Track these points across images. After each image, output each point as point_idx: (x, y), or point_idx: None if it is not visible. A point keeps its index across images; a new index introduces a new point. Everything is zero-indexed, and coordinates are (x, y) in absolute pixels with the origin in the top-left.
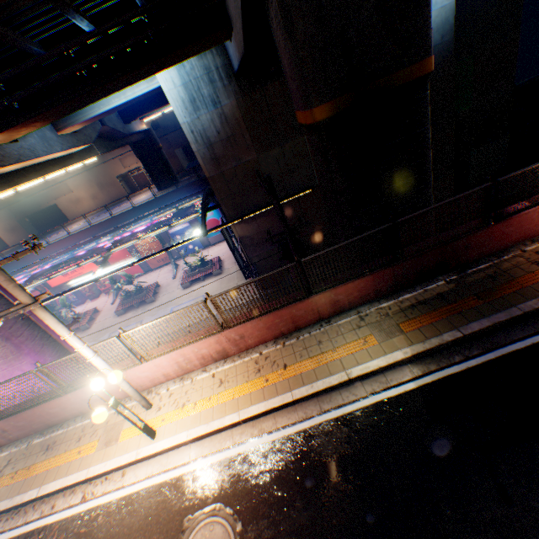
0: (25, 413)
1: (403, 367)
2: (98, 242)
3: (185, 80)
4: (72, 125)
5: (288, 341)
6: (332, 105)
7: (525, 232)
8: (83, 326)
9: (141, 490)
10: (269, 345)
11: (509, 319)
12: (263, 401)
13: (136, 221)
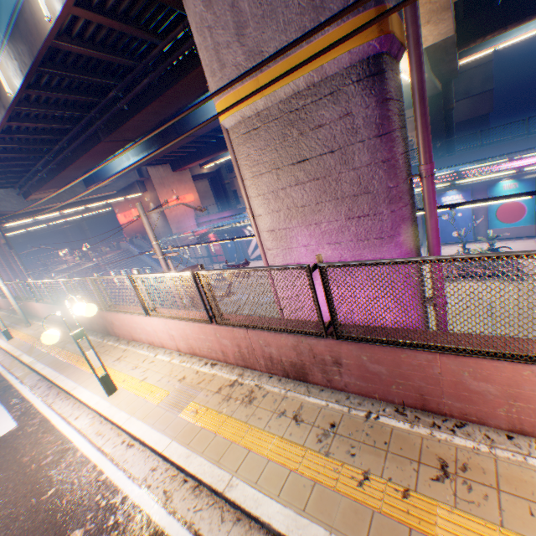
0: (407, 353)
1: None
2: None
3: None
4: None
5: None
6: None
7: None
8: None
9: None
10: None
11: None
12: None
13: None
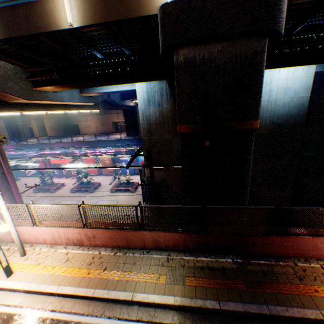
0: None
1: (170, 311)
2: (79, 149)
3: (149, 90)
4: (88, 93)
5: (119, 252)
6: (192, 126)
7: (300, 250)
8: (52, 190)
9: None
10: (108, 250)
11: (258, 313)
12: (76, 286)
13: (104, 146)
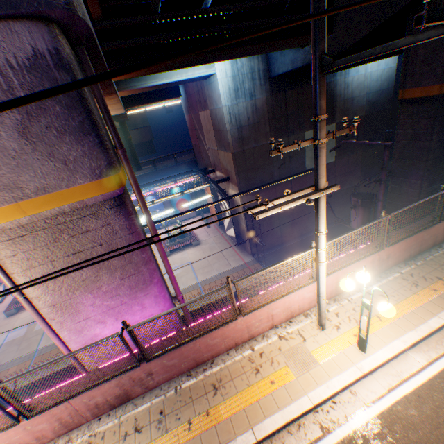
0: (185, 346)
1: None
2: None
3: (235, 73)
4: (133, 88)
5: (417, 262)
6: None
7: None
8: None
9: (395, 403)
10: (402, 266)
11: None
12: None
13: None
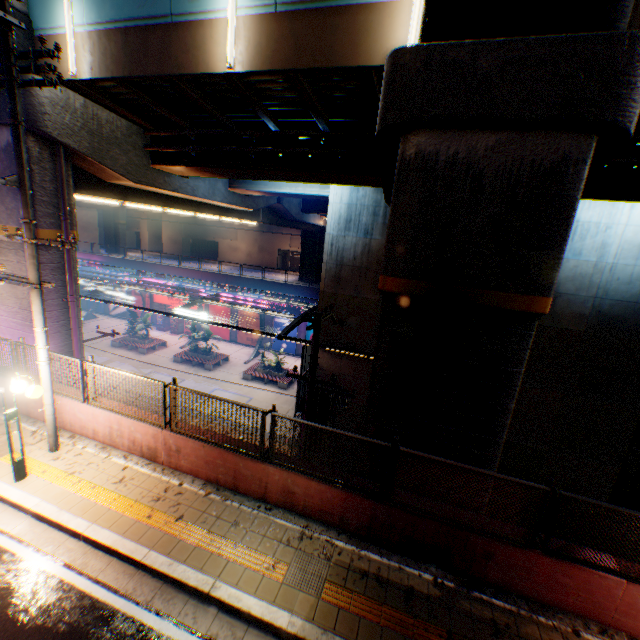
0: None
1: None
2: (206, 287)
3: (352, 201)
4: (243, 188)
5: (215, 494)
6: (407, 283)
7: (595, 604)
8: (143, 348)
9: None
10: (197, 483)
11: None
12: (120, 533)
13: (251, 290)
